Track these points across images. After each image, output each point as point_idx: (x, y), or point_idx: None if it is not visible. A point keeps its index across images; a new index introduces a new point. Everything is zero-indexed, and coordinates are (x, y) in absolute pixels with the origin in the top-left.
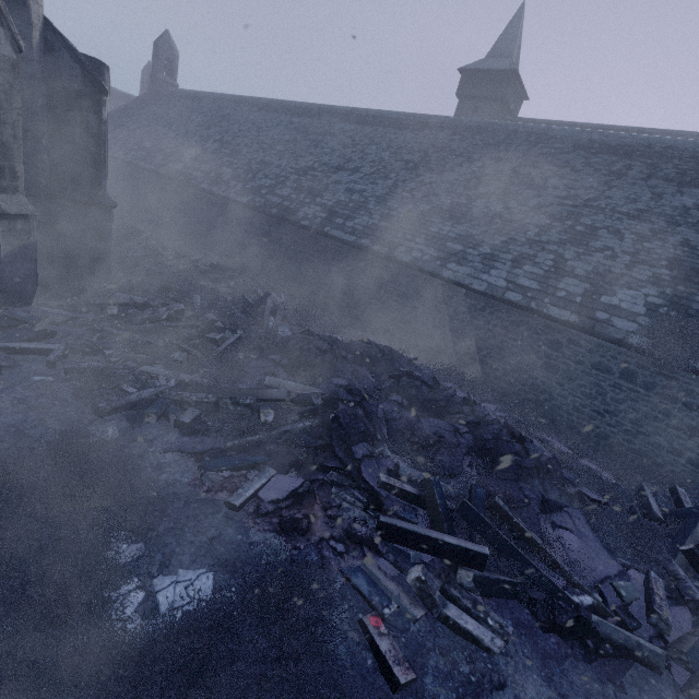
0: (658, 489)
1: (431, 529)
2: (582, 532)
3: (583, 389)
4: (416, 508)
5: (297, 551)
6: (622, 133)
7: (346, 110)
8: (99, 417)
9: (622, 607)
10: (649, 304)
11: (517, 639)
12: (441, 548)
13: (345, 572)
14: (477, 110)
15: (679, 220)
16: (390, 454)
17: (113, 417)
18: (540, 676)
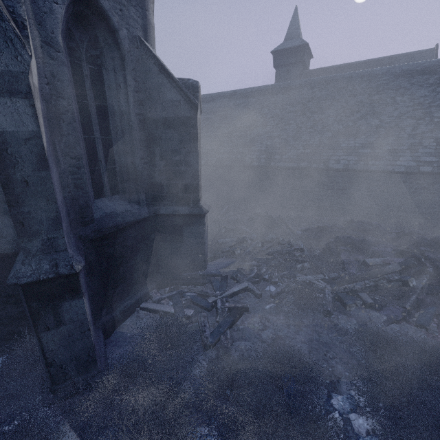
0: None
1: None
2: None
3: None
4: None
5: None
6: (420, 62)
7: (231, 93)
8: (329, 317)
9: None
10: None
11: None
12: None
13: None
14: (289, 71)
15: None
16: None
17: (334, 314)
18: None
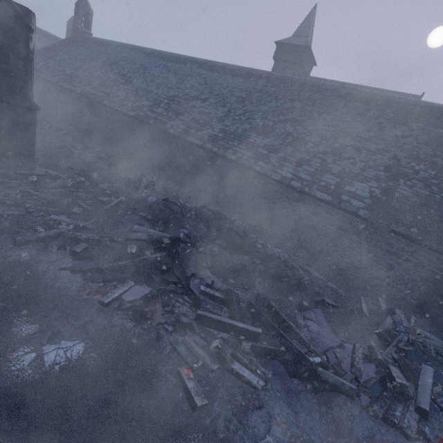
0: (369, 300)
1: (230, 319)
2: (321, 322)
3: (333, 241)
4: (222, 307)
5: (143, 330)
6: (365, 90)
7: (202, 61)
8: (17, 246)
9: (337, 364)
10: (372, 192)
11: (274, 382)
12: (233, 329)
13: (172, 343)
14: (285, 69)
15: (393, 143)
16: (210, 275)
17: (26, 247)
18: (284, 402)
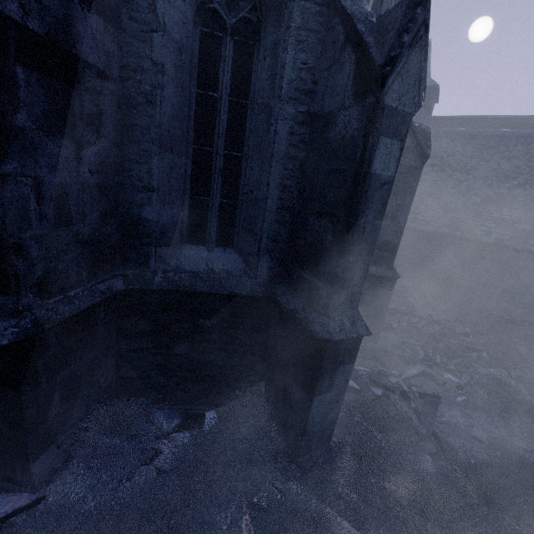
0: None
1: None
2: None
3: None
4: None
5: None
6: None
7: None
8: None
9: None
10: None
11: None
12: None
13: None
14: None
15: None
16: None
17: None
18: None
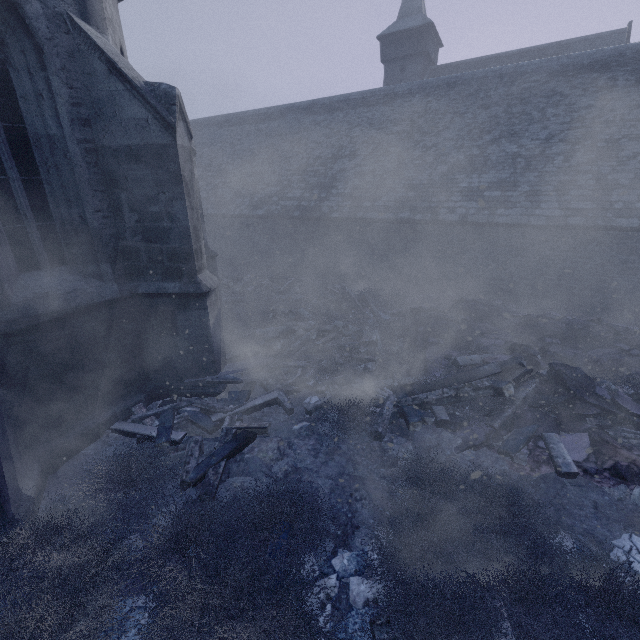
0: None
1: None
2: None
3: None
4: None
5: None
6: (588, 51)
7: (308, 104)
8: (380, 441)
9: None
10: None
11: None
12: None
13: None
14: (405, 69)
15: None
16: (615, 387)
17: (388, 437)
18: None
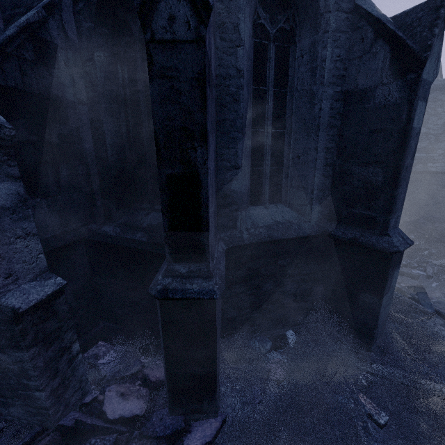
0: None
1: None
2: None
3: None
4: None
5: None
6: None
7: None
8: None
9: None
10: None
11: None
12: None
13: None
14: None
15: None
16: None
17: None
18: None
